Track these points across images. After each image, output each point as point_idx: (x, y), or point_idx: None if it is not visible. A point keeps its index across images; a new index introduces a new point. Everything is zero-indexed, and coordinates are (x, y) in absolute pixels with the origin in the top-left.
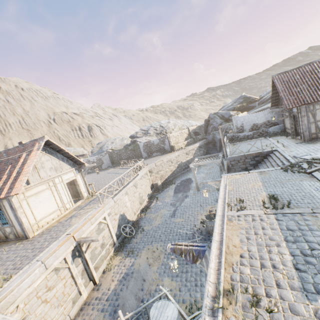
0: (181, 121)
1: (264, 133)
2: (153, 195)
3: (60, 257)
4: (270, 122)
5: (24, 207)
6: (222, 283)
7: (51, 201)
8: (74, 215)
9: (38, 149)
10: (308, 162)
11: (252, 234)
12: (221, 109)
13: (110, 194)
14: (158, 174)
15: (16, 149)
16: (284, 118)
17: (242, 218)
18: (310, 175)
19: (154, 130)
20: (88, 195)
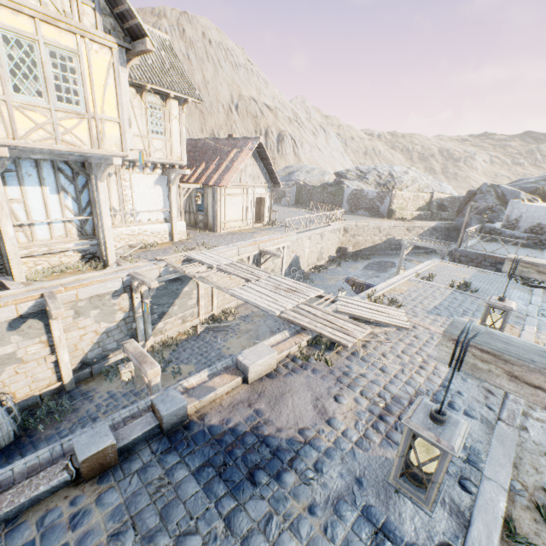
0: (429, 178)
1: (545, 244)
2: (335, 259)
3: (247, 253)
4: None
5: (222, 203)
6: (377, 294)
7: (240, 209)
8: (255, 232)
9: (251, 150)
10: None
11: (421, 291)
12: (513, 183)
13: (293, 230)
14: (353, 238)
15: (225, 141)
16: None
17: (422, 284)
18: (531, 289)
19: (376, 177)
20: (268, 222)
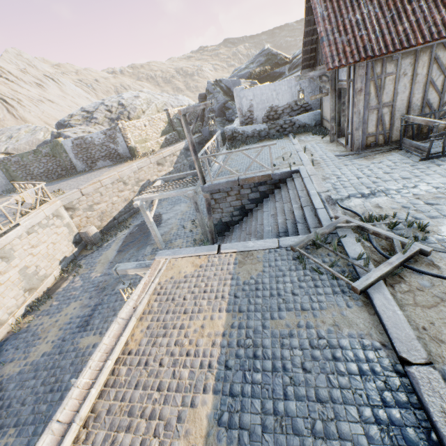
0: (164, 95)
1: (287, 128)
2: (75, 259)
3: None
4: (299, 105)
5: None
6: None
7: None
8: None
9: None
10: (360, 228)
11: None
12: None
13: None
14: (92, 211)
15: None
16: (322, 95)
17: None
18: (364, 297)
19: (106, 112)
20: None
